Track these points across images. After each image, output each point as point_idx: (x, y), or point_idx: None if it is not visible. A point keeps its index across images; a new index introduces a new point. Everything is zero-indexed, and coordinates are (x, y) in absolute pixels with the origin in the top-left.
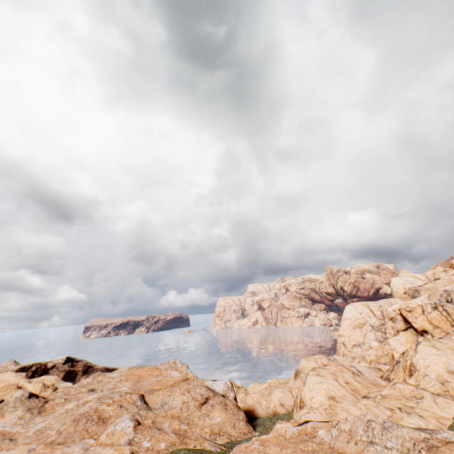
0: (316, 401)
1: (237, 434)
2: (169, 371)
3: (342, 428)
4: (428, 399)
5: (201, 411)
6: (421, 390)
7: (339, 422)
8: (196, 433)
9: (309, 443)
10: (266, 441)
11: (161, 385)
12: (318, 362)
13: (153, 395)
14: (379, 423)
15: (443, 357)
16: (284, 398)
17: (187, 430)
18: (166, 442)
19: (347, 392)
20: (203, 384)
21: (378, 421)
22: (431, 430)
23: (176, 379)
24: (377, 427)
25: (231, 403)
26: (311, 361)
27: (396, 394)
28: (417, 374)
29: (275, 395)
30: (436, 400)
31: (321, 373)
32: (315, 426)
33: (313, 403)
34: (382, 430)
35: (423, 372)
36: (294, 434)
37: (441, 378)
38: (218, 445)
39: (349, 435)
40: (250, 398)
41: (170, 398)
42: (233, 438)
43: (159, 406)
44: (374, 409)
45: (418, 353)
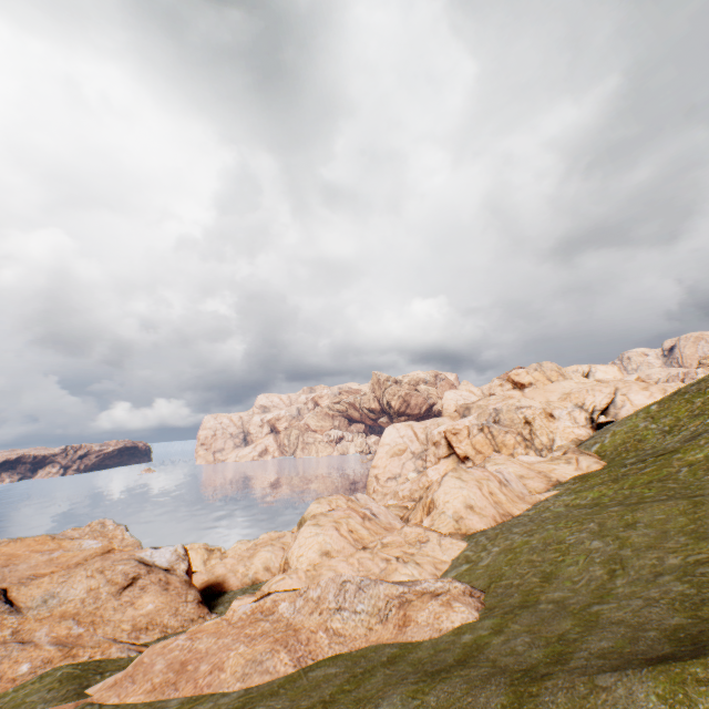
0: (304, 561)
1: (180, 623)
2: (79, 541)
3: (310, 597)
4: (433, 542)
5: (122, 599)
6: (430, 532)
7: (309, 589)
8: (100, 636)
9: (262, 624)
10: (199, 632)
11: (55, 566)
12: (333, 505)
13: (29, 586)
14: (356, 583)
15: (465, 490)
16: (272, 559)
17: (83, 634)
18: (33, 661)
19: (348, 544)
20: (134, 556)
21: (355, 580)
22: (413, 581)
23: (89, 554)
24: (352, 588)
25: (178, 580)
26: (323, 504)
27: (399, 541)
28: (435, 512)
29: (260, 557)
30: (442, 542)
31: (321, 522)
32: (277, 599)
33: (300, 564)
34: (357, 591)
35: (442, 509)
36: (245, 614)
37: (458, 515)
38: (137, 647)
39: (316, 605)
40: (222, 565)
41: (65, 586)
42: (171, 630)
43: (38, 604)
44: (368, 563)
45: (441, 487)
